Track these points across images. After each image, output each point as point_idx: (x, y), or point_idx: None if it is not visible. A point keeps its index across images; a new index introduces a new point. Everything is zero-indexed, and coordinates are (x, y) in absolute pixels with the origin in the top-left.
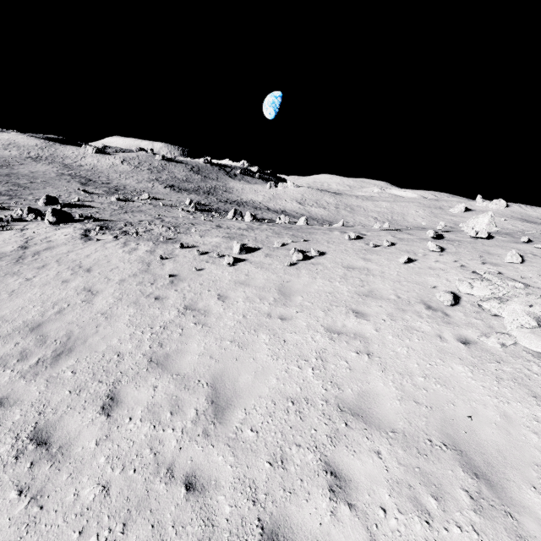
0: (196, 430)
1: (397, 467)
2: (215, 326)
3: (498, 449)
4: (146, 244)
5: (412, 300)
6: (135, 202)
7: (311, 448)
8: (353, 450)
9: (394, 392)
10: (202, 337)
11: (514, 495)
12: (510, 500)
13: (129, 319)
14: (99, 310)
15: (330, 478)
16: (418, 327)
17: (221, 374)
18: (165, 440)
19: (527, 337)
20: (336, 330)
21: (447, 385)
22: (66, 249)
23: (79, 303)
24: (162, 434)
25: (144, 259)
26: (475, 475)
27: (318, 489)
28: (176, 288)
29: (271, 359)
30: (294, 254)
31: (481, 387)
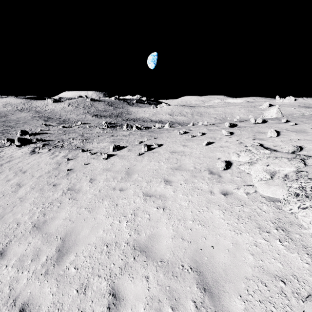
0: (41, 271)
1: (156, 287)
2: (80, 199)
3: (224, 268)
4: (64, 152)
5: (203, 169)
6: (73, 127)
7: (106, 277)
8: (132, 277)
9: (171, 233)
10: (70, 207)
11: (225, 303)
12: (222, 307)
13: (33, 200)
14: (19, 196)
15: (111, 299)
16: (199, 187)
17: (71, 231)
18: (20, 280)
19: (262, 187)
20: (149, 194)
21: (205, 225)
22: (18, 161)
23: (9, 193)
24: (20, 276)
25: (58, 161)
26: (204, 289)
27: (100, 307)
28: (68, 177)
29: (105, 218)
30: (142, 147)
31: (226, 224)
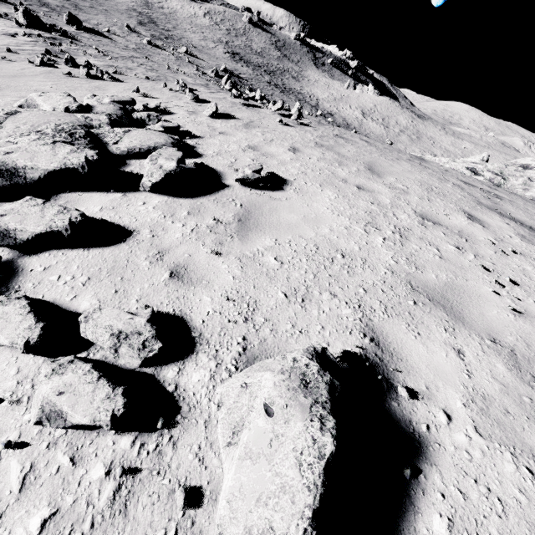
0: None
1: None
2: None
3: None
4: (36, 48)
5: None
6: (165, 51)
7: None
8: None
9: None
10: None
11: None
12: None
13: None
14: None
15: None
16: None
17: None
18: None
19: None
20: None
21: None
22: None
23: None
24: None
25: None
26: None
27: None
28: None
29: None
30: (80, 67)
31: None
